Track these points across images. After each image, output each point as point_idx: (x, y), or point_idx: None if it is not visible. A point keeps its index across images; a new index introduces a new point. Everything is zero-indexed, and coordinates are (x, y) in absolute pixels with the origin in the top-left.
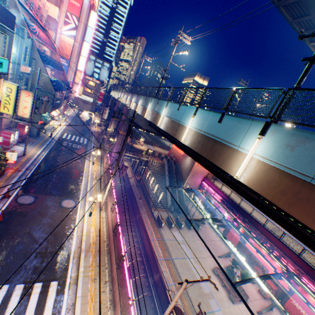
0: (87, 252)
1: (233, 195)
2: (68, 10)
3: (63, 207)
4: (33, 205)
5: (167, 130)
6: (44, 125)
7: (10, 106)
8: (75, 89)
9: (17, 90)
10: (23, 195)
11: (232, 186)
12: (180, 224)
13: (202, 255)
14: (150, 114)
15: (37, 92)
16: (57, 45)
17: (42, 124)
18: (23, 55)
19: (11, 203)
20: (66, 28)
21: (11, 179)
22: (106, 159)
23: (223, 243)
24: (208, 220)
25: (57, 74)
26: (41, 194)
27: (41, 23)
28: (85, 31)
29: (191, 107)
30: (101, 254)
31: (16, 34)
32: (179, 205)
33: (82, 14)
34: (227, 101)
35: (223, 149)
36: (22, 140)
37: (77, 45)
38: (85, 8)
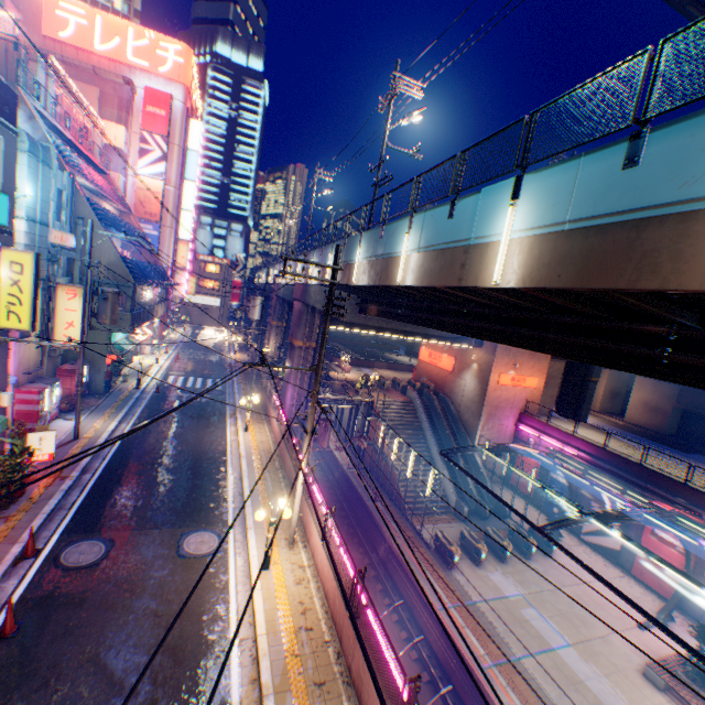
0: (281, 697)
1: (609, 443)
2: (145, 127)
3: (188, 558)
4: (102, 568)
5: (429, 281)
6: (121, 366)
7: (21, 307)
8: (180, 282)
9: (36, 264)
10: (74, 542)
11: (698, 380)
12: (499, 548)
13: (593, 631)
14: (367, 269)
15: (90, 277)
16: (131, 199)
17: (116, 365)
18: (54, 204)
19: (40, 570)
20: (145, 162)
21: (42, 503)
22: (274, 411)
23: (633, 583)
24: (590, 520)
25: (138, 254)
26: (124, 530)
27: (92, 157)
28: (185, 160)
29: (493, 188)
30: (327, 693)
31: (31, 154)
32: (494, 494)
33: (173, 128)
34: (638, 94)
35: (692, 228)
36: (71, 405)
37: (171, 190)
38: (177, 116)
